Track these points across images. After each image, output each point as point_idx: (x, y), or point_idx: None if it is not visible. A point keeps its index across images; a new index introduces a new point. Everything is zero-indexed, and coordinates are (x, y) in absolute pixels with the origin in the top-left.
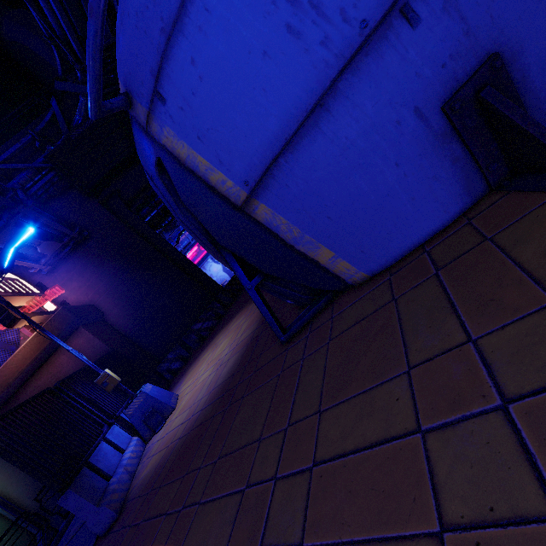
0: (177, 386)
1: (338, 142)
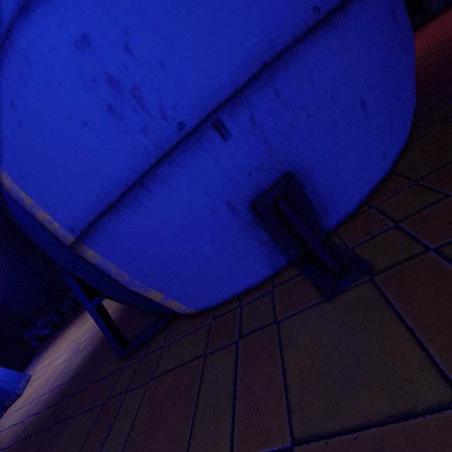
0: (37, 360)
1: (159, 216)
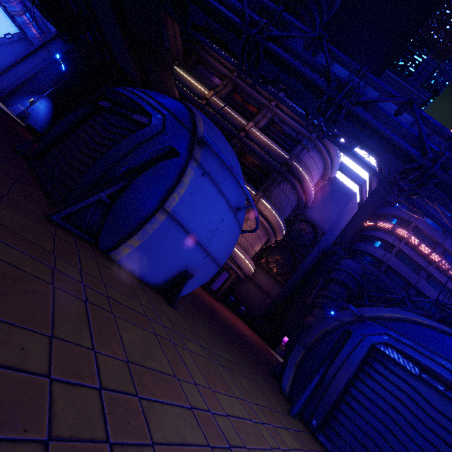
0: None
1: (184, 246)
